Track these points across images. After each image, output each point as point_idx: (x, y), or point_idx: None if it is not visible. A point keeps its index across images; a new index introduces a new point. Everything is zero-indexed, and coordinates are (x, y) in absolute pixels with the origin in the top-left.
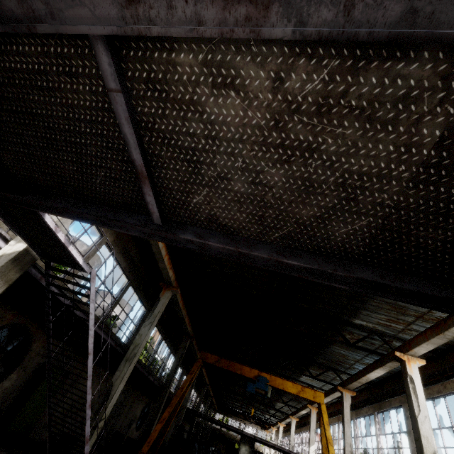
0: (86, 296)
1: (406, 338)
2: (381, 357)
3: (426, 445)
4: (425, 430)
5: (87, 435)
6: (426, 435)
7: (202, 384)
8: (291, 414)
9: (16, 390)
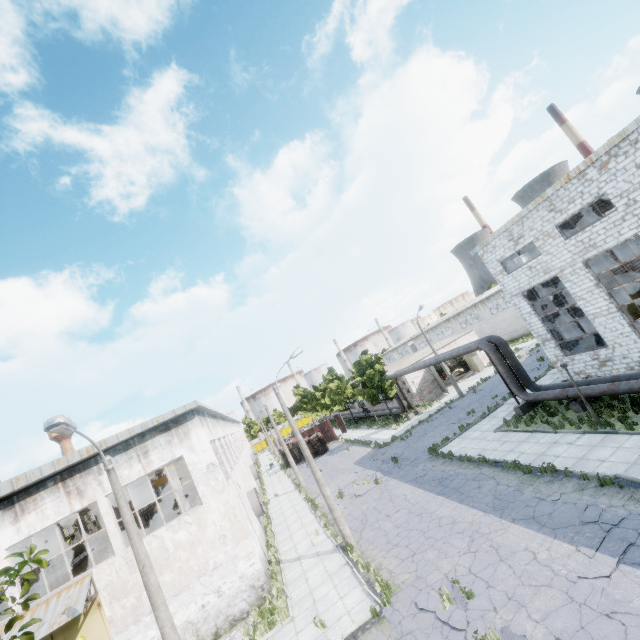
0: None
1: None
2: None
3: None
4: None
5: None
6: None
7: None
8: None
9: None
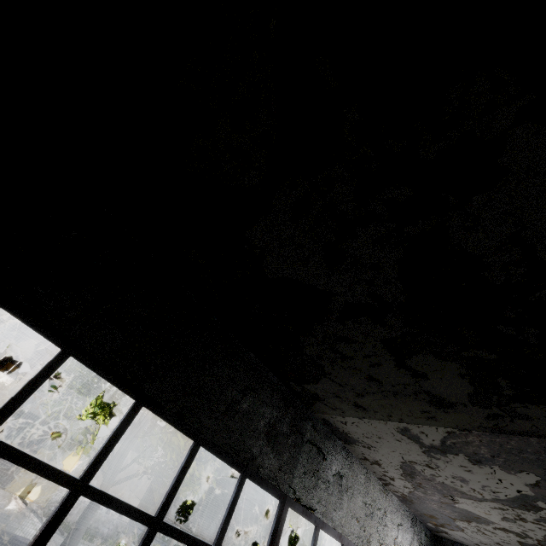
0: None
1: None
2: None
3: None
4: None
5: None
6: None
7: None
8: None
9: None
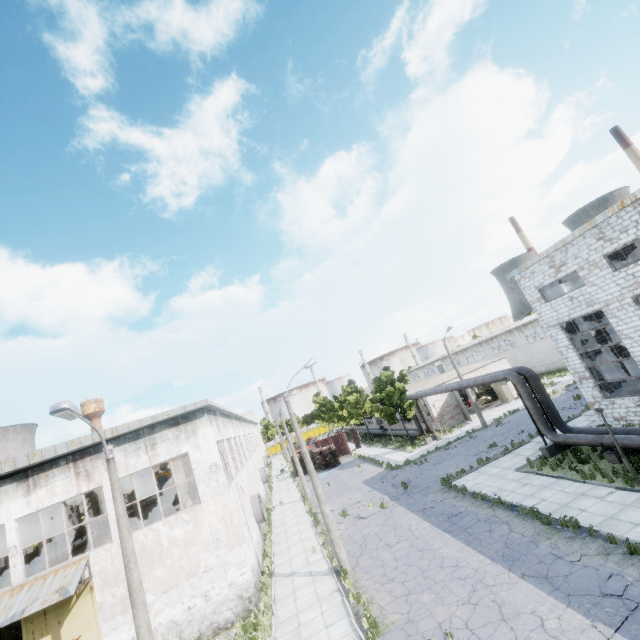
0: None
1: None
2: None
3: None
4: None
5: None
6: None
7: None
8: None
9: None
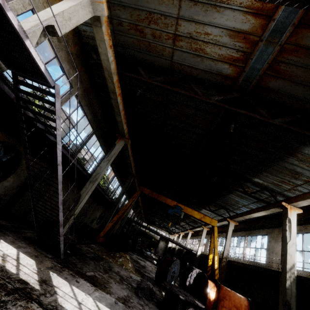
0: (52, 111)
1: (288, 195)
2: (267, 205)
3: (289, 259)
4: (291, 251)
5: (61, 221)
6: (291, 254)
7: (137, 206)
8: (189, 229)
9: (14, 189)
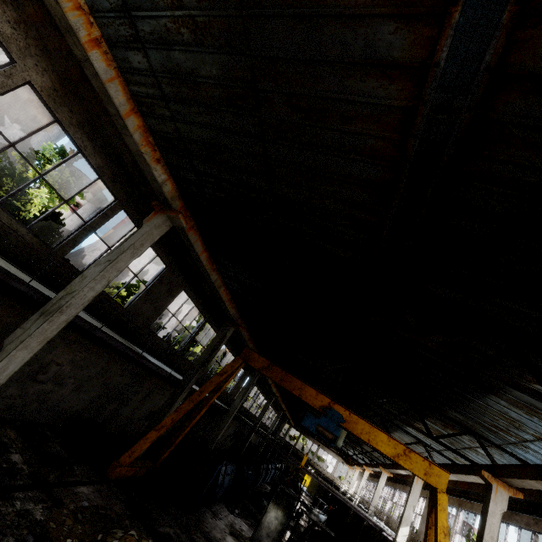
0: None
1: None
2: None
3: None
4: None
5: None
6: None
7: None
8: (383, 466)
9: None
